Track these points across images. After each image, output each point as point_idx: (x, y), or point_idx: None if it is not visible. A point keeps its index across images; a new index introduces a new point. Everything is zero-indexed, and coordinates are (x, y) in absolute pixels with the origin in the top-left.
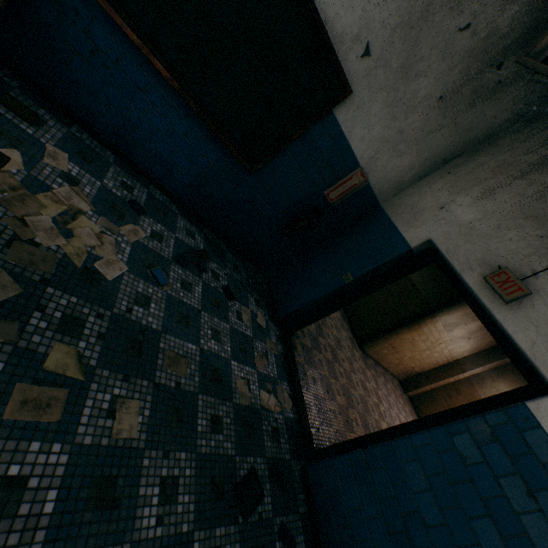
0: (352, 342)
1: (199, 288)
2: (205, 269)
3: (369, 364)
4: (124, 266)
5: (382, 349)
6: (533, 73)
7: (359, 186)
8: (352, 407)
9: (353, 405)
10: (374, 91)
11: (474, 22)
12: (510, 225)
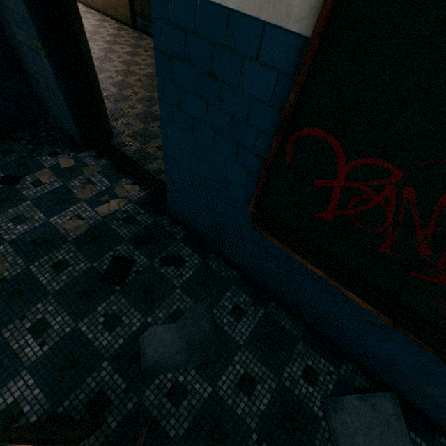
0: None
1: None
2: None
3: None
4: None
5: None
6: None
7: None
8: None
9: None
10: None
11: None
12: None
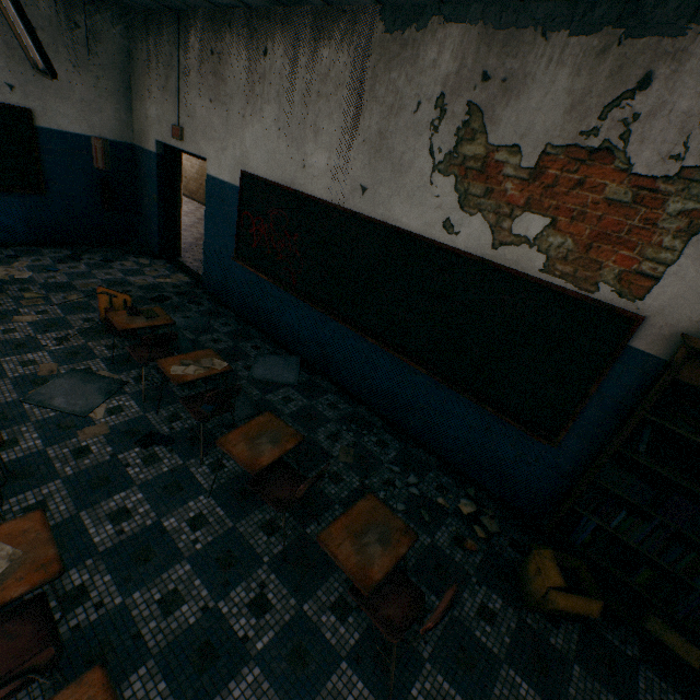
0: None
1: (84, 266)
2: (80, 259)
3: None
4: (30, 274)
5: None
6: (98, 10)
7: (106, 147)
8: None
9: None
10: (41, 98)
11: (35, 25)
12: (163, 102)
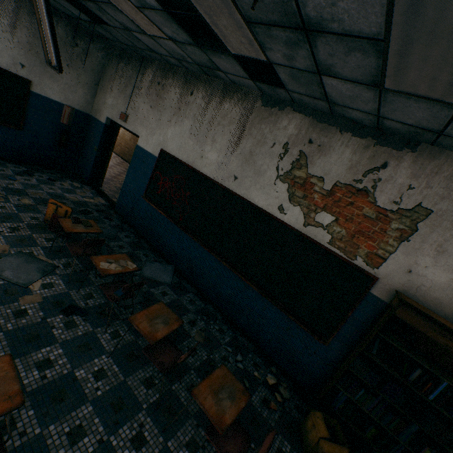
0: None
1: (35, 180)
2: (33, 175)
3: None
4: None
5: None
6: (92, 41)
7: (72, 112)
8: None
9: None
10: (40, 76)
11: None
12: (119, 98)
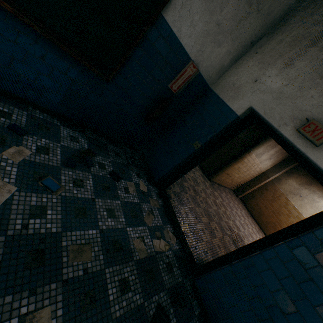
0: (203, 177)
1: (90, 180)
2: (91, 164)
3: (215, 187)
4: (12, 187)
5: (221, 177)
6: None
7: (193, 76)
8: (212, 220)
9: (212, 219)
10: None
11: None
12: (311, 85)
